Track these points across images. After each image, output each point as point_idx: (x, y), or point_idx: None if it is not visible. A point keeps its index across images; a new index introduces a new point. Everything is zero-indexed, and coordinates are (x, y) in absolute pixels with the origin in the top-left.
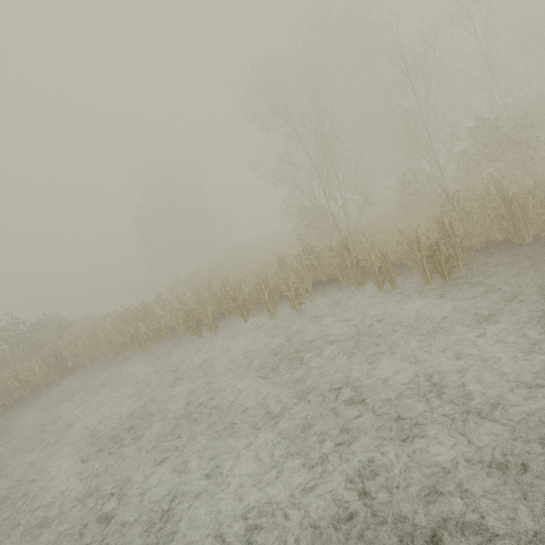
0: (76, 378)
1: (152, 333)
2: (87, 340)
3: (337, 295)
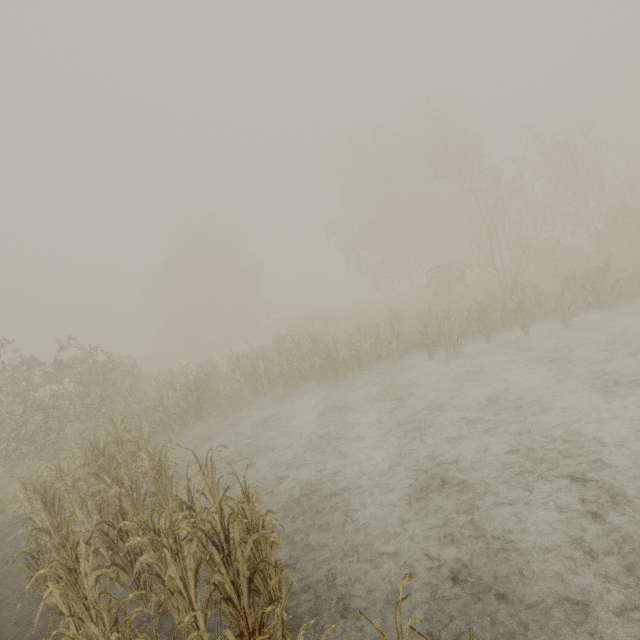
0: (236, 416)
1: (352, 359)
2: (237, 371)
3: (588, 316)
